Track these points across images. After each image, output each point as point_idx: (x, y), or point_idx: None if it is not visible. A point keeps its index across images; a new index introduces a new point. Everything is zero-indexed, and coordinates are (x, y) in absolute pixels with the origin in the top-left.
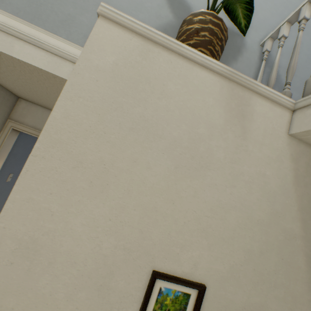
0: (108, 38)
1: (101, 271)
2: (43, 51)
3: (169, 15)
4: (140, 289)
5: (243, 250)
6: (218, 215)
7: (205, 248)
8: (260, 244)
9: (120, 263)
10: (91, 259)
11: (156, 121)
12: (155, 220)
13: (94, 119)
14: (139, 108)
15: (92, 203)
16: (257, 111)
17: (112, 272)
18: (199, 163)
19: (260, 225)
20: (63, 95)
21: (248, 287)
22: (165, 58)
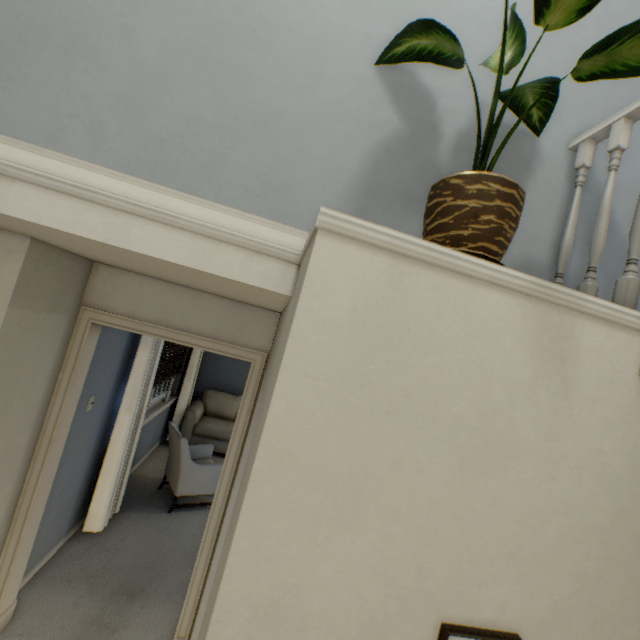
0: (336, 266)
1: (369, 633)
2: (180, 231)
3: (392, 118)
4: None
5: (571, 575)
6: (531, 527)
7: (514, 580)
8: (597, 563)
9: (394, 618)
10: (354, 618)
11: (424, 393)
12: (437, 550)
13: (331, 408)
14: (397, 377)
15: (345, 538)
16: (585, 345)
17: (384, 632)
18: (497, 449)
19: (597, 533)
20: (282, 378)
21: (581, 629)
22: (429, 281)
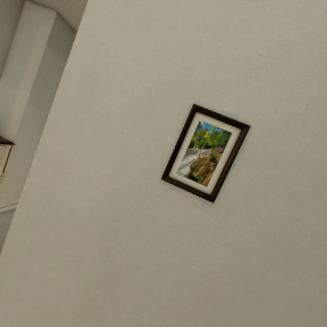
0: None
1: (146, 102)
2: None
3: None
4: (180, 123)
5: (305, 98)
6: (276, 54)
7: (254, 91)
8: None
9: (163, 97)
10: (138, 91)
11: None
12: (198, 58)
13: None
14: None
15: (139, 40)
16: None
17: (155, 104)
18: None
19: None
20: None
21: (306, 141)
22: None
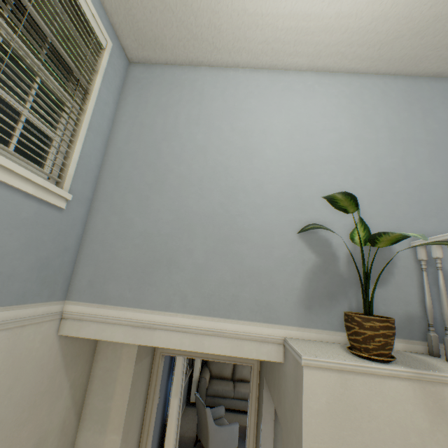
0: (314, 382)
1: None
2: (225, 338)
3: (311, 256)
4: None
5: None
6: None
7: None
8: None
9: None
10: None
11: (374, 443)
12: None
13: None
14: (358, 436)
15: None
16: None
17: None
18: None
19: None
20: (304, 445)
21: None
22: (359, 380)
